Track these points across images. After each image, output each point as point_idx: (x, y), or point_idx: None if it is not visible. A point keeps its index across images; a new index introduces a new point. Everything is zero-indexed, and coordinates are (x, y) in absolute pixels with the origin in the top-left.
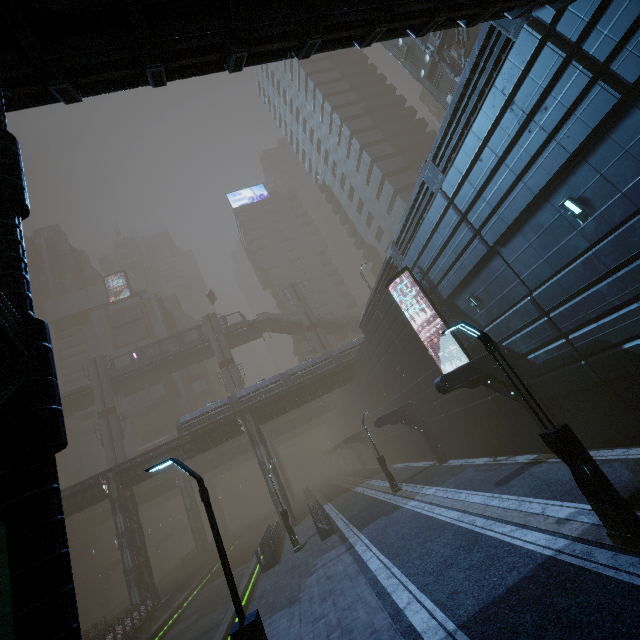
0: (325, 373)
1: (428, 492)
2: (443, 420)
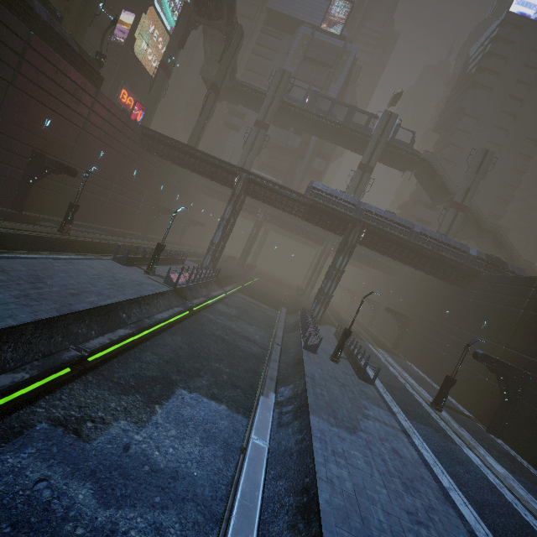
0: (446, 259)
1: (492, 463)
2: None
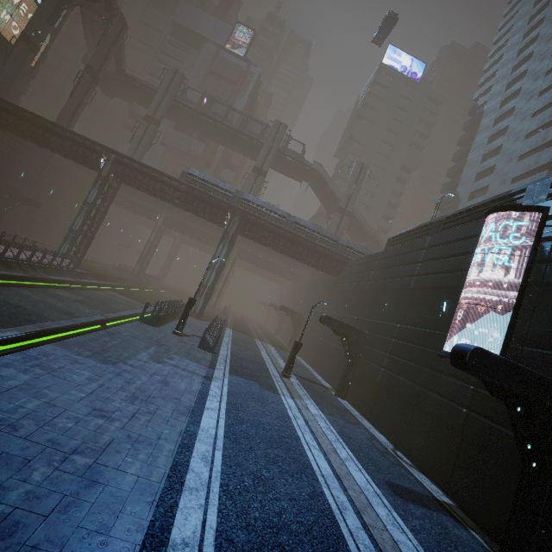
0: (320, 248)
1: (310, 408)
2: (379, 373)
